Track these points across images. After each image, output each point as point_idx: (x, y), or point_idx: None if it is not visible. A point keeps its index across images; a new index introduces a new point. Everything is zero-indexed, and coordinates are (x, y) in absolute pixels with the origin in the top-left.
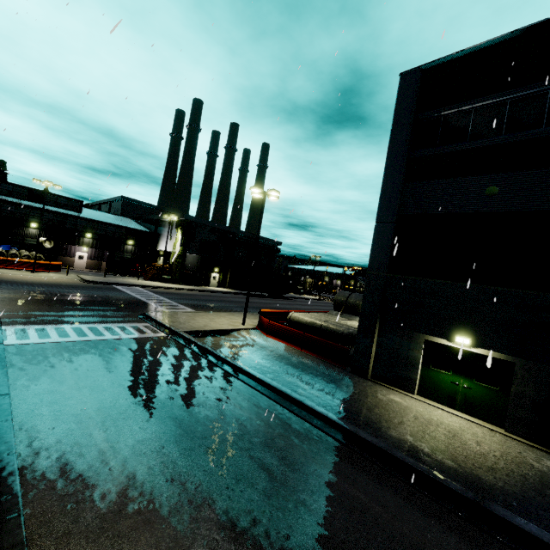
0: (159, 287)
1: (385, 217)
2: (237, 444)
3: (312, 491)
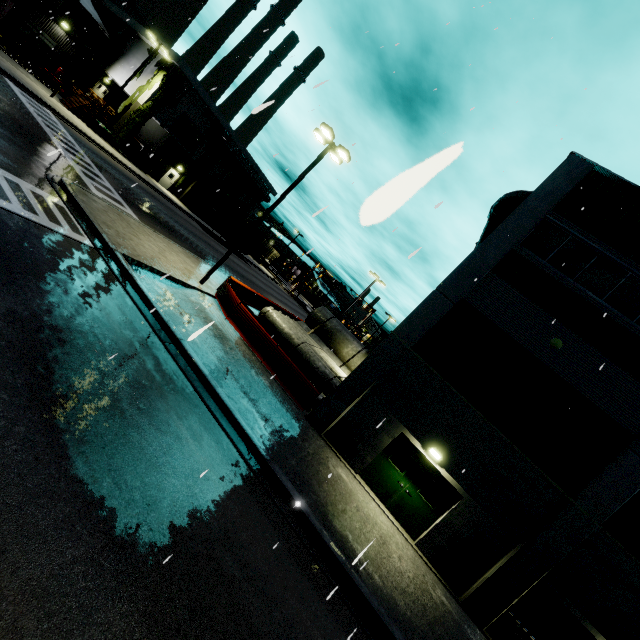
0: (85, 134)
1: (449, 291)
2: (191, 528)
3: (277, 636)
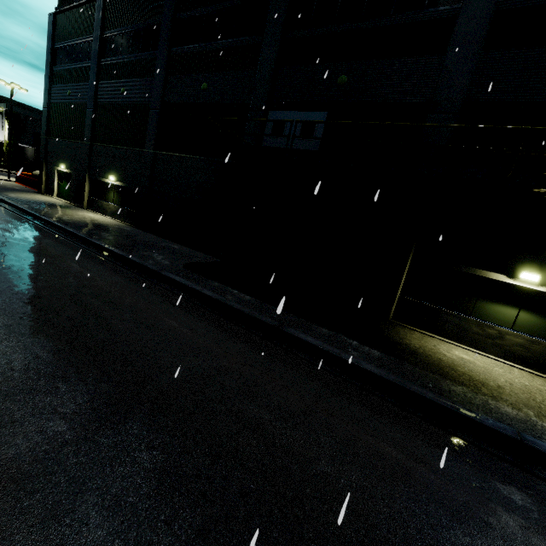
0: None
1: (45, 105)
2: None
3: None
